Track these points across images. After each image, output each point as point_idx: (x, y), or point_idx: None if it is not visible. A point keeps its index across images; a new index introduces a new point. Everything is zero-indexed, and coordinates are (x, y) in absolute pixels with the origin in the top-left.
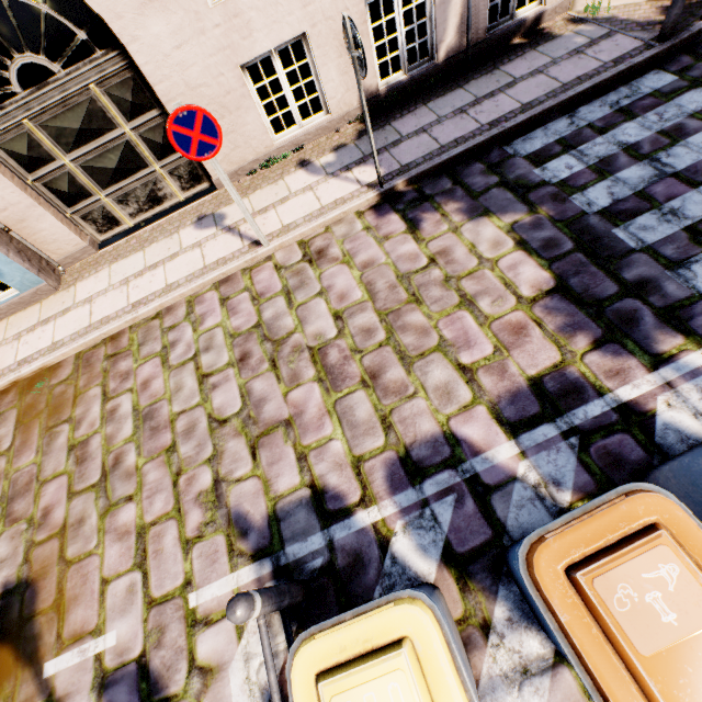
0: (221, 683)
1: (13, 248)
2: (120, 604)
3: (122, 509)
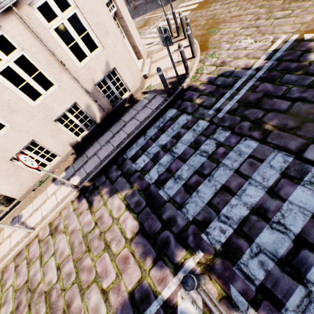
0: None
1: None
2: None
3: None
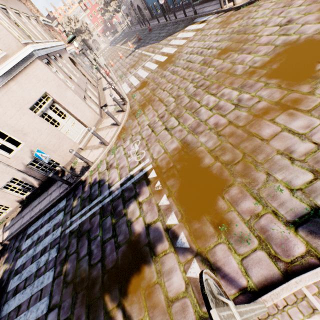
0: None
1: None
2: None
3: None
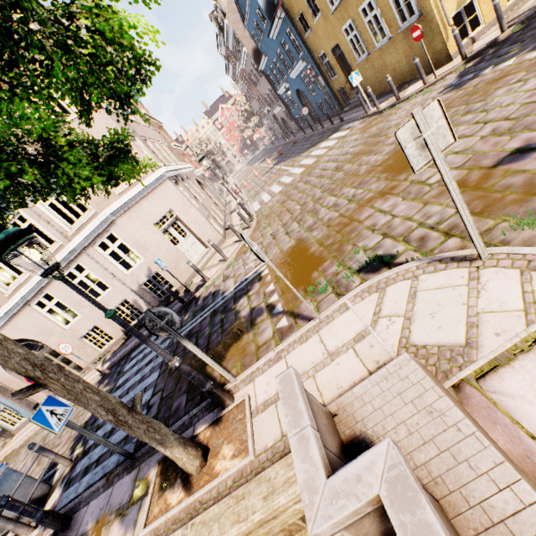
0: None
1: (26, 403)
2: None
3: None
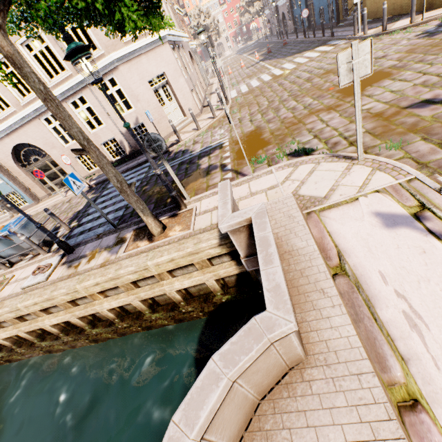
0: None
1: (29, 193)
2: None
3: None
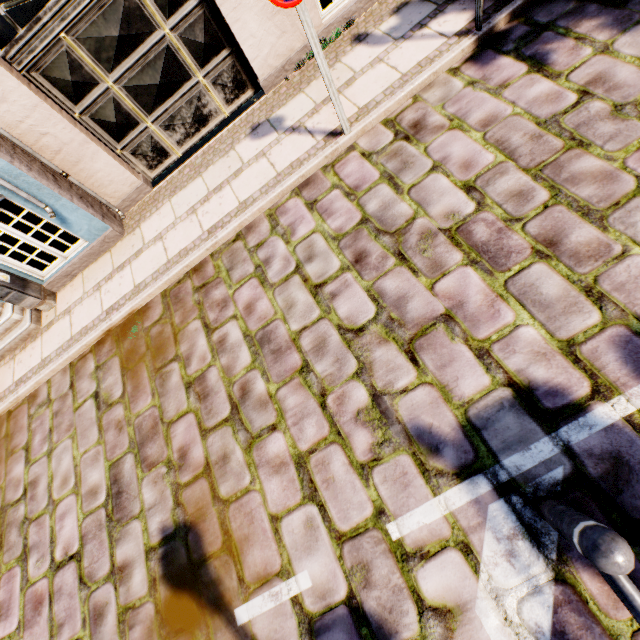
0: (469, 627)
1: (75, 194)
2: (301, 542)
3: (267, 440)
